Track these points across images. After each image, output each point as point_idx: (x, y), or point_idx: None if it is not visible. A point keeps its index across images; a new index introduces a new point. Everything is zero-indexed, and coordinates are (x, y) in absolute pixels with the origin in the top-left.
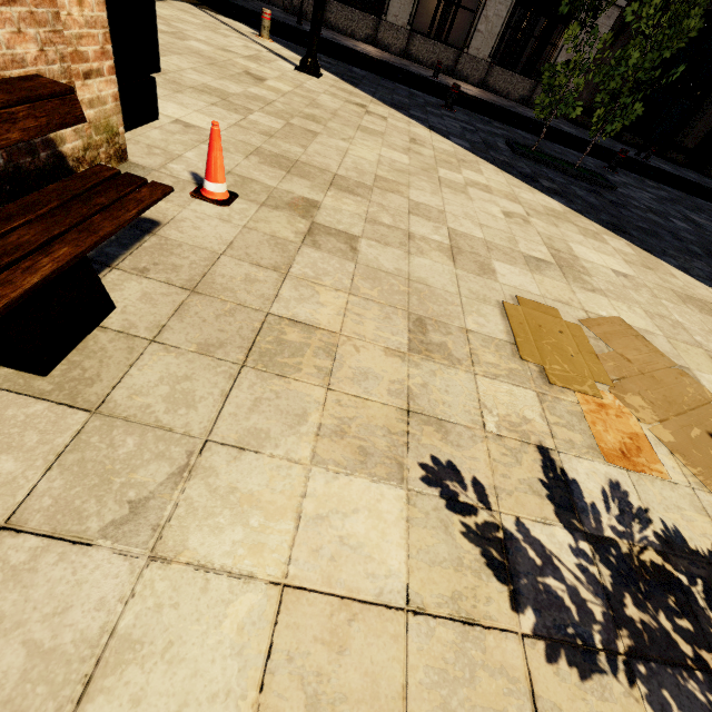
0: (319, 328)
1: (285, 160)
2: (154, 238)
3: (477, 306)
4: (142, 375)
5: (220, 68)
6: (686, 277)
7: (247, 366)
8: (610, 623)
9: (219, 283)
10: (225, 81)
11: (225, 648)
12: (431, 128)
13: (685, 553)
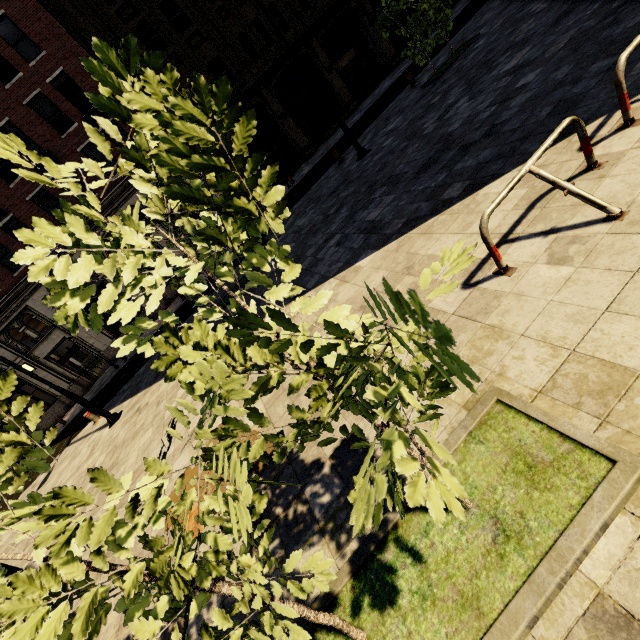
0: None
1: None
2: None
3: None
4: None
5: None
6: None
7: None
8: None
9: None
10: None
11: None
12: None
13: None
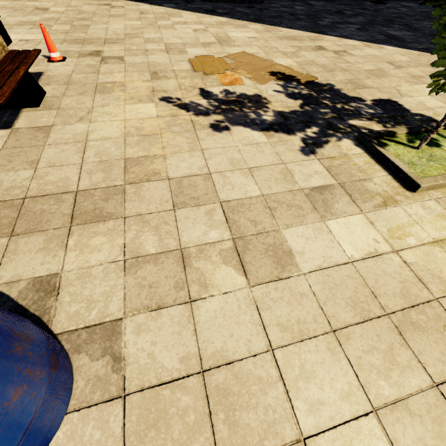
0: (117, 82)
1: (79, 40)
2: (44, 76)
3: (178, 63)
4: (66, 102)
5: (21, 11)
6: (288, 30)
7: (96, 94)
8: (215, 109)
9: (76, 81)
10: (28, 16)
11: (114, 128)
12: (151, 4)
13: (245, 96)
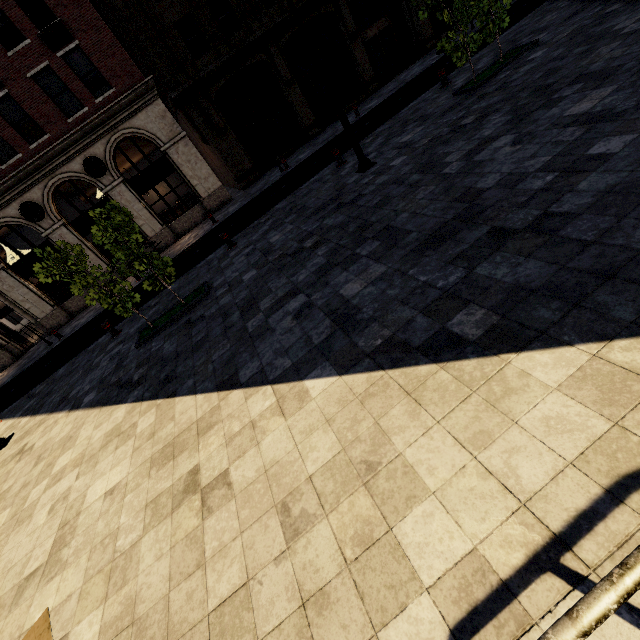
0: None
1: None
2: None
3: None
4: None
5: None
6: (186, 403)
7: None
8: None
9: None
10: None
11: None
12: (72, 406)
13: None
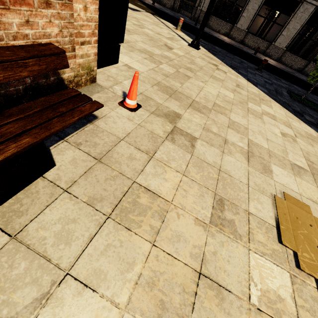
0: (160, 197)
1: (170, 90)
2: (91, 125)
3: (258, 195)
4: (50, 214)
5: (154, 42)
6: None
7: (110, 218)
8: None
9: (114, 157)
10: (154, 48)
11: None
12: (248, 80)
13: None
